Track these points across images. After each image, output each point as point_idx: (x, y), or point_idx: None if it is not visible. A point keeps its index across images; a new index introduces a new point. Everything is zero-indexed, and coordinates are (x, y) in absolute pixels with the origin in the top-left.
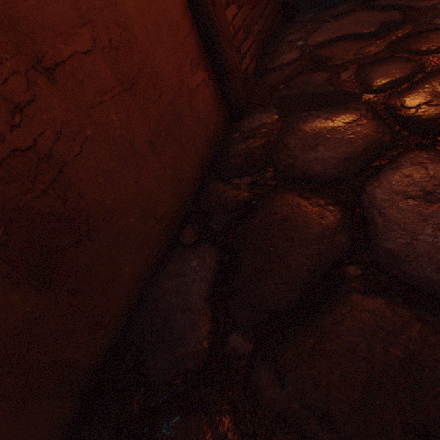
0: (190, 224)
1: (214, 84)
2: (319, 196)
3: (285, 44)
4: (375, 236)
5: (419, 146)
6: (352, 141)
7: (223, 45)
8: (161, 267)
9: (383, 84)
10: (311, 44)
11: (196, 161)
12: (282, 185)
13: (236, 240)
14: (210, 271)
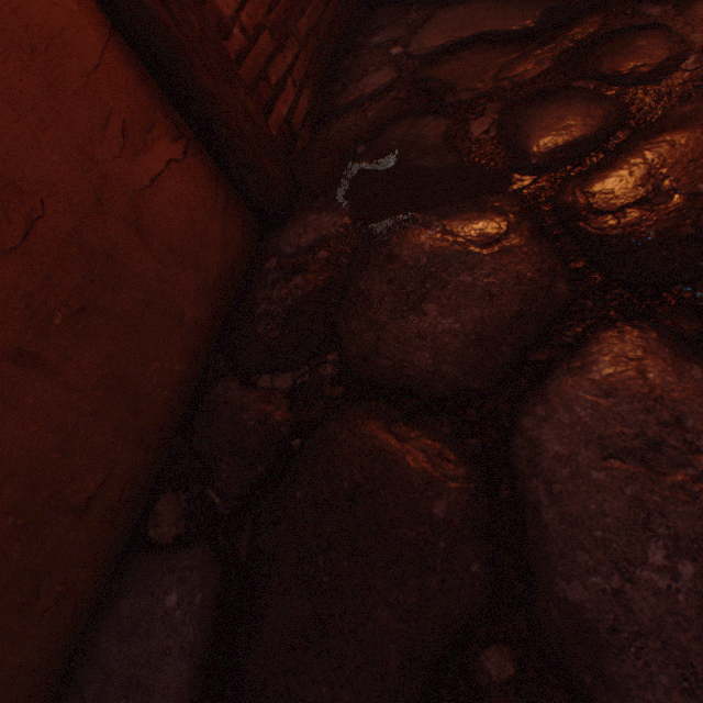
0: (171, 487)
1: (204, 163)
2: (426, 435)
3: (370, 51)
4: (543, 561)
5: (626, 313)
6: (492, 292)
7: (203, 78)
8: (105, 605)
9: (552, 153)
10: (416, 53)
11: (180, 341)
12: (354, 401)
13: (258, 543)
14: (200, 627)
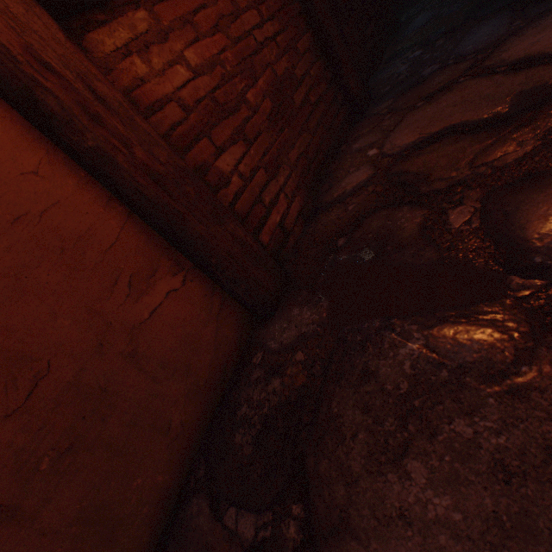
0: None
1: (201, 282)
2: None
3: (351, 155)
4: None
5: None
6: (507, 465)
7: (196, 228)
8: None
9: None
10: (389, 152)
11: (165, 449)
12: None
13: None
14: None
